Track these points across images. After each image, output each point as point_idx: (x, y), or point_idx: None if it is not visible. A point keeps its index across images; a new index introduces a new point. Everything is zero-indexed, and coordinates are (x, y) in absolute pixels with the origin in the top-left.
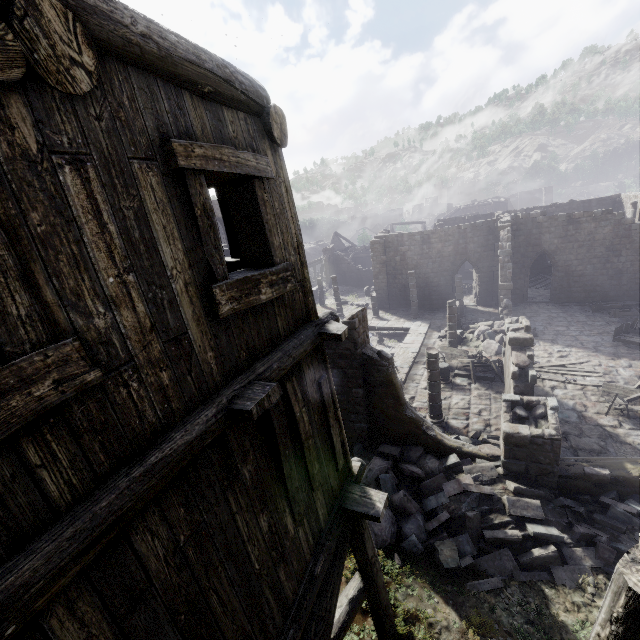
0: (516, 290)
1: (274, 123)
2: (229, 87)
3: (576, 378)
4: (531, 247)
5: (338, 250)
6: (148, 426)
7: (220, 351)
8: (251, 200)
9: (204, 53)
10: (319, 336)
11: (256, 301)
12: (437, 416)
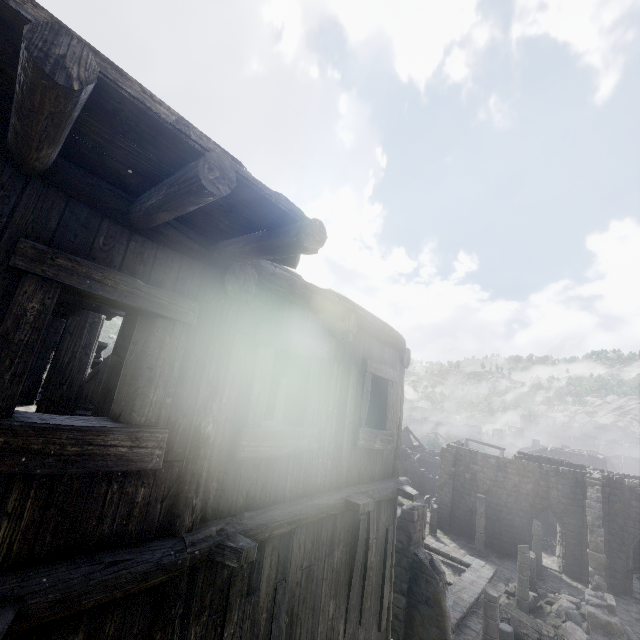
0: (615, 572)
1: (405, 356)
2: (391, 339)
3: None
4: (631, 521)
5: (405, 445)
6: (316, 484)
7: (349, 465)
8: (384, 390)
9: (386, 326)
10: (397, 491)
11: (373, 446)
12: None
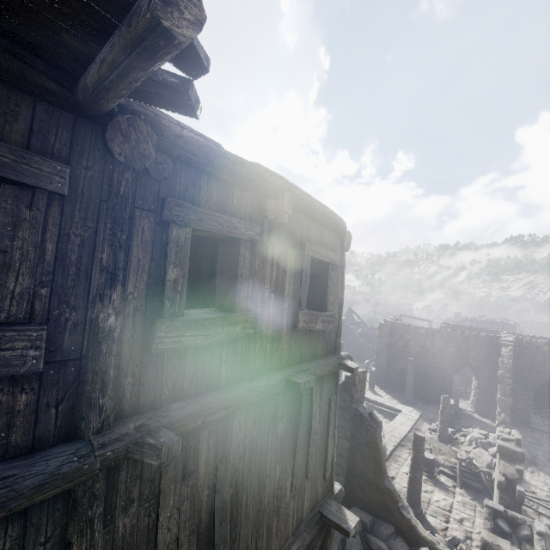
0: (517, 410)
1: (346, 239)
2: (331, 222)
3: None
4: (535, 372)
5: (349, 322)
6: (255, 367)
7: (290, 347)
8: (324, 274)
9: (325, 208)
10: (338, 365)
11: (313, 327)
12: (414, 504)
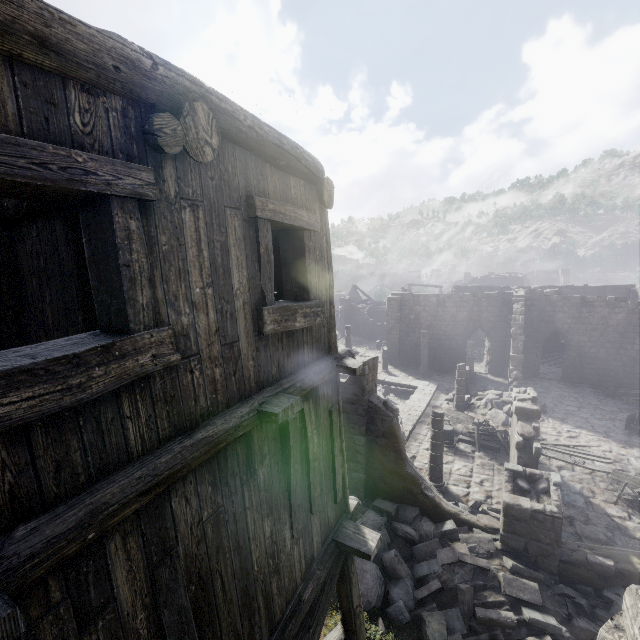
0: (527, 363)
1: (325, 190)
2: (297, 162)
3: (585, 461)
4: (544, 323)
5: (355, 302)
6: (199, 409)
7: (258, 362)
8: (299, 246)
9: (284, 139)
10: (336, 368)
11: (292, 327)
12: (437, 479)
